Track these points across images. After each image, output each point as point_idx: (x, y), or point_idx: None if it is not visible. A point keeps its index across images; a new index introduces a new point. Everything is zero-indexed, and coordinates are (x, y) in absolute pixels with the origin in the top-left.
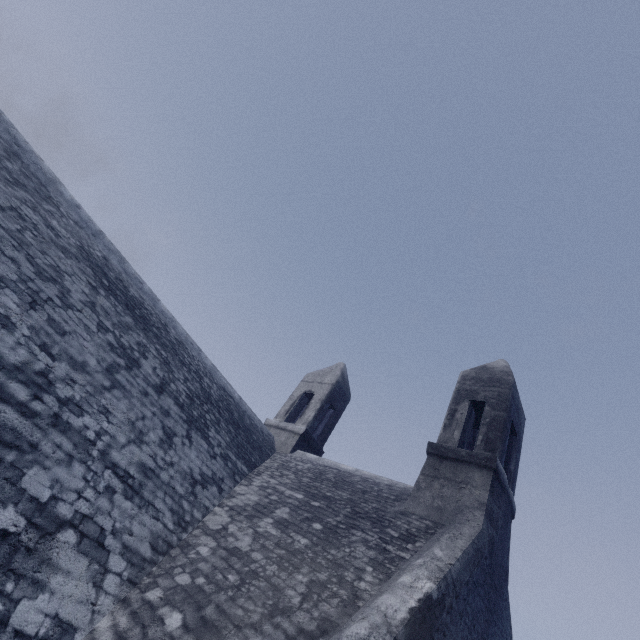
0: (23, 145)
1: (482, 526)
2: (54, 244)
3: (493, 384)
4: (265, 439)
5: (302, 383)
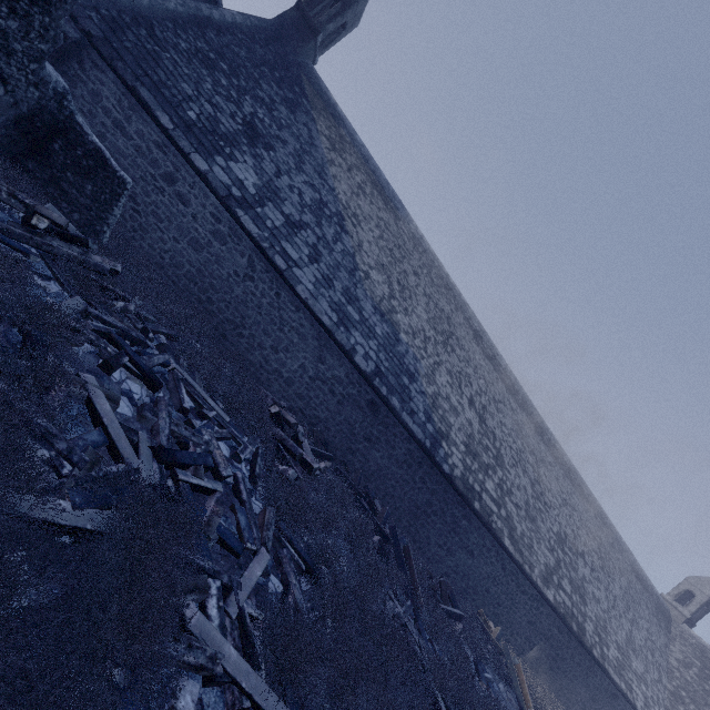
0: (616, 532)
1: None
2: (630, 573)
3: None
4: (668, 614)
5: (685, 581)
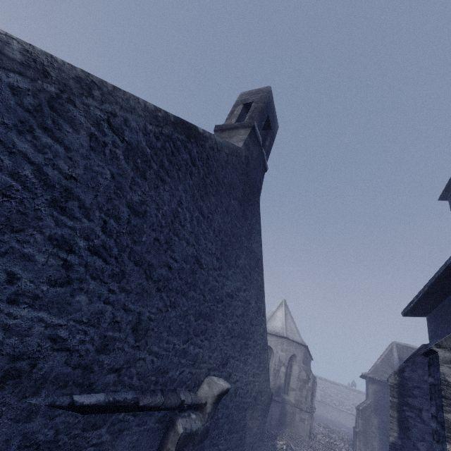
0: None
1: (241, 147)
2: None
3: (258, 93)
4: None
5: None
